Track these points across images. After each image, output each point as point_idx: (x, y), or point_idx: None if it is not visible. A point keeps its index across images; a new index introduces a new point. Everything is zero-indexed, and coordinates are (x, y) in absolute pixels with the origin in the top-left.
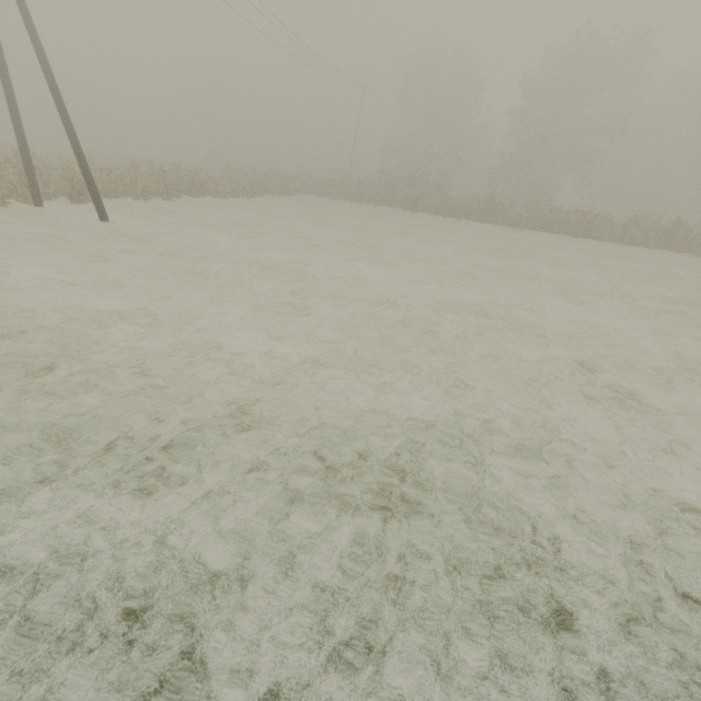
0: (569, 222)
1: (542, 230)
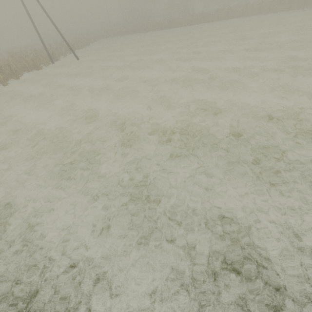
0: (197, 19)
1: (190, 25)
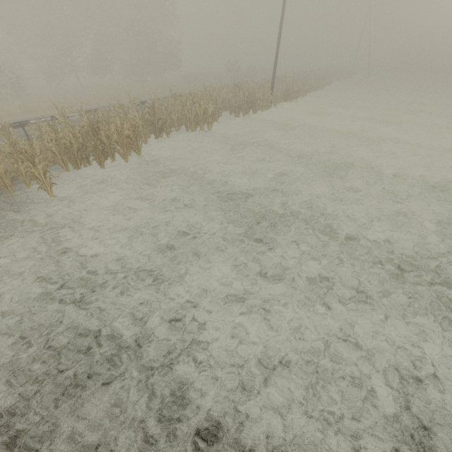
0: None
1: None
